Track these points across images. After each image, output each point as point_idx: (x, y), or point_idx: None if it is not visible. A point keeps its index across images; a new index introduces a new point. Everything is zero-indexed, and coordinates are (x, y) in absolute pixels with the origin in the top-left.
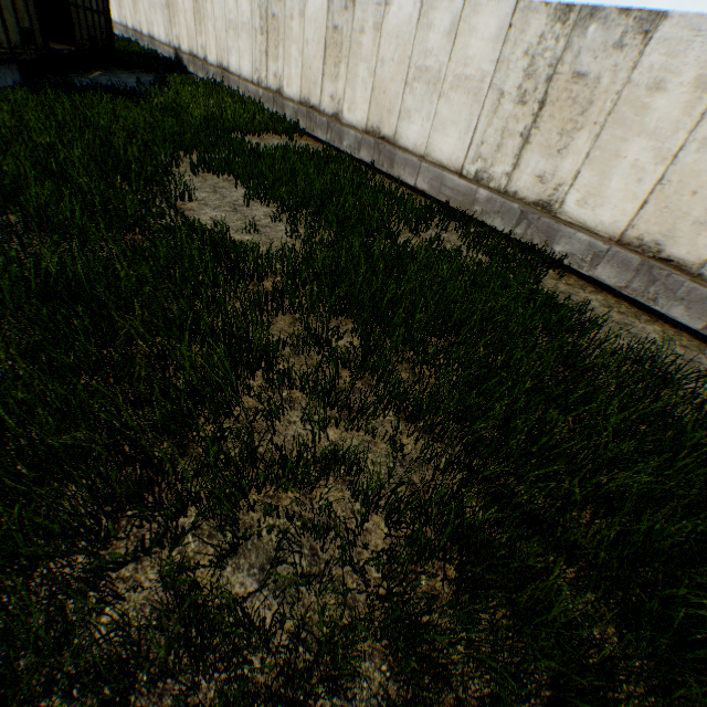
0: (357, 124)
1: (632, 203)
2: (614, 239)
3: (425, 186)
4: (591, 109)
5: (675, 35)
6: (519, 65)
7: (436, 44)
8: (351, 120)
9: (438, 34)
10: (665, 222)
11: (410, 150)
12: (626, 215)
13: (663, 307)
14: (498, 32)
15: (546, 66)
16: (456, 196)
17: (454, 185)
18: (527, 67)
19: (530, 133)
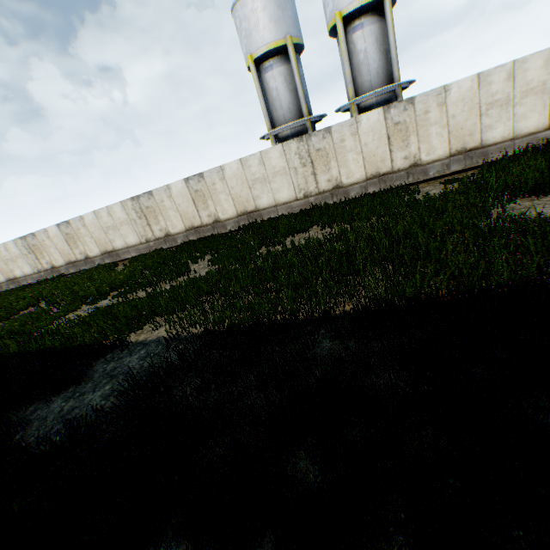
0: (4, 281)
1: (62, 257)
2: (67, 264)
3: (33, 281)
4: (42, 248)
5: (39, 234)
6: (25, 248)
7: (6, 253)
8: (2, 281)
9: (5, 251)
10: (68, 257)
11: (22, 277)
12: (64, 260)
13: (83, 269)
14: (16, 245)
15: (29, 246)
16: (40, 278)
17: (37, 276)
18: (26, 248)
19: (38, 257)
